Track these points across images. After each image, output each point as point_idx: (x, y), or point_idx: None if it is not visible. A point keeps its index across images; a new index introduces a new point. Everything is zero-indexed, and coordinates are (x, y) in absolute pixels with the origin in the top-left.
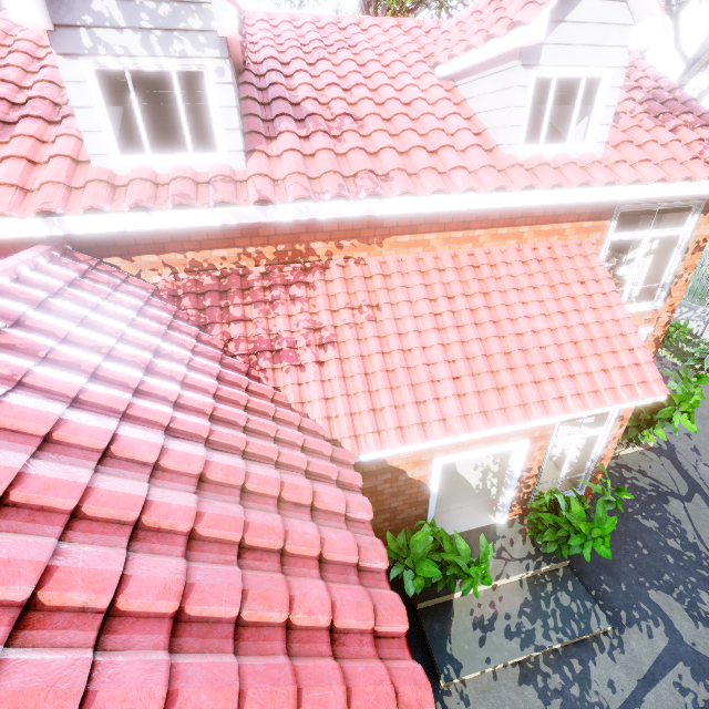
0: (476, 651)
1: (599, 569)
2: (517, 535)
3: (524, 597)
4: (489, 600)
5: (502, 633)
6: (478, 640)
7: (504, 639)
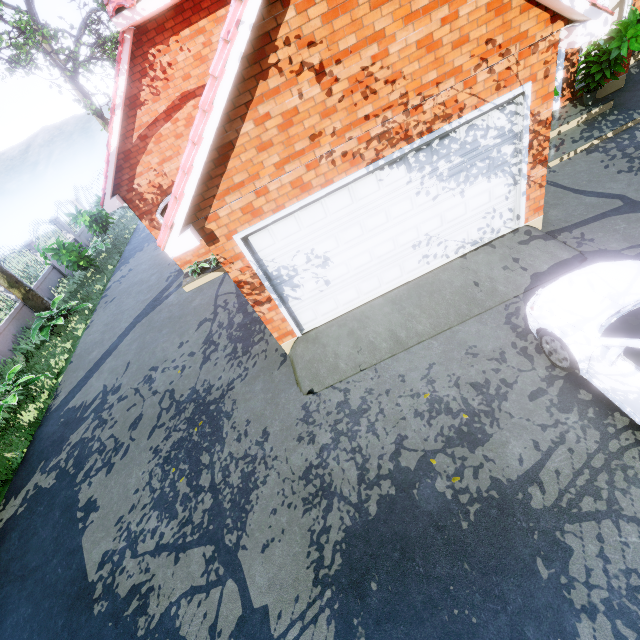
0: (554, 154)
1: (638, 103)
2: (570, 108)
3: (582, 129)
4: (557, 139)
5: (570, 143)
6: (554, 151)
7: (572, 144)
